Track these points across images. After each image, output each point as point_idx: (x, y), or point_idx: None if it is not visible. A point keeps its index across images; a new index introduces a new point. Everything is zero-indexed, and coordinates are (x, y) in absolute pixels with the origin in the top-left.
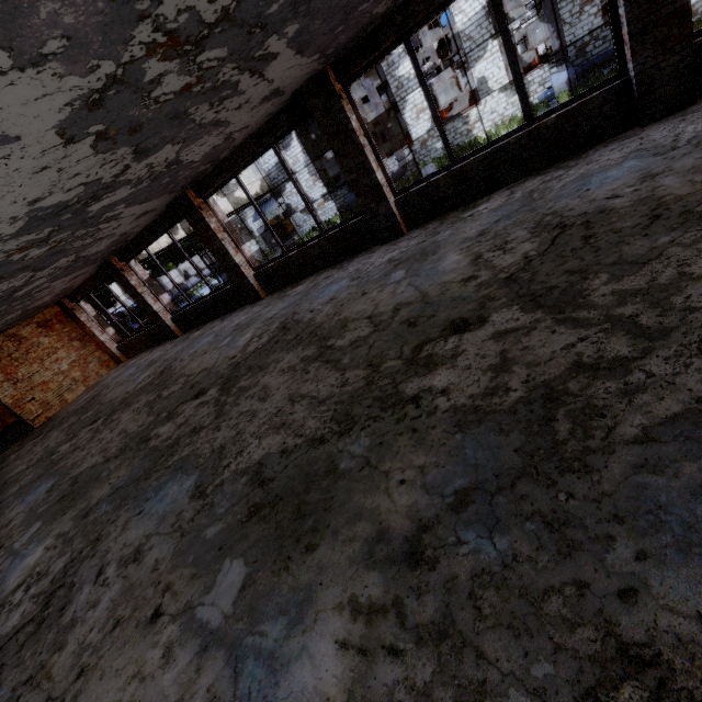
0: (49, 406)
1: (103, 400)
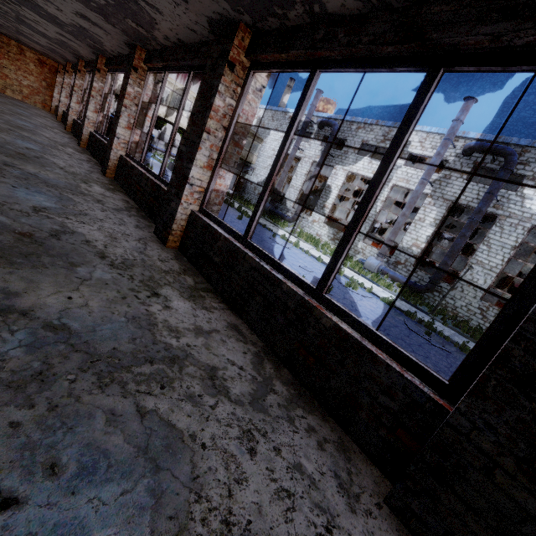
0: None
1: None
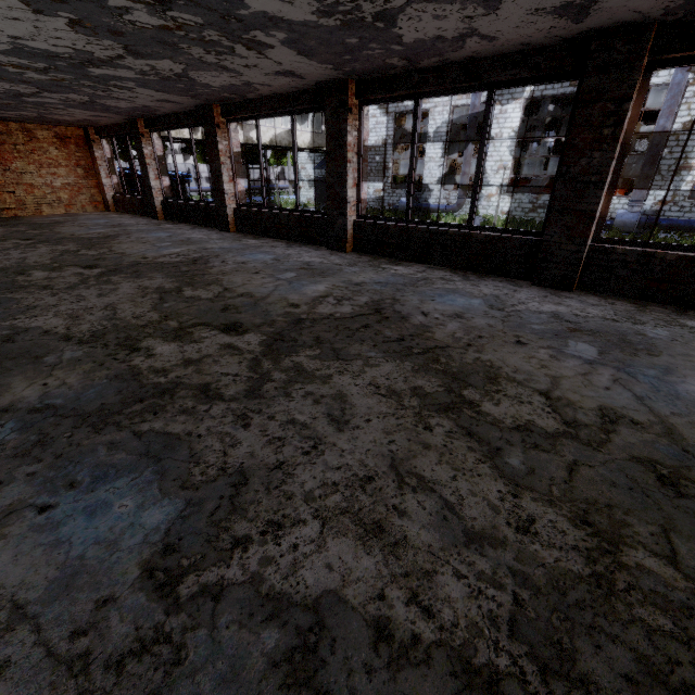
0: (24, 207)
1: (55, 229)
